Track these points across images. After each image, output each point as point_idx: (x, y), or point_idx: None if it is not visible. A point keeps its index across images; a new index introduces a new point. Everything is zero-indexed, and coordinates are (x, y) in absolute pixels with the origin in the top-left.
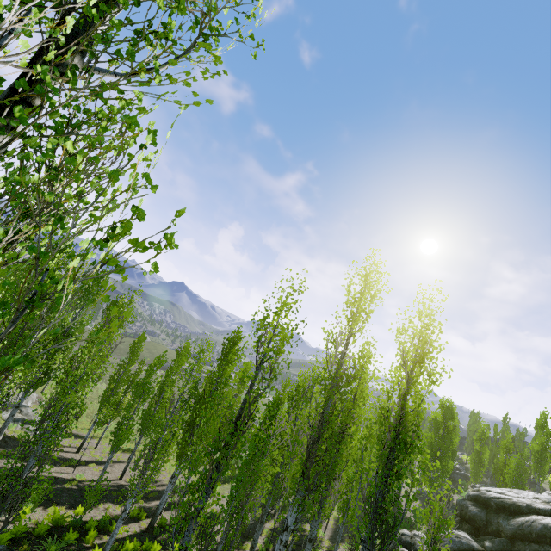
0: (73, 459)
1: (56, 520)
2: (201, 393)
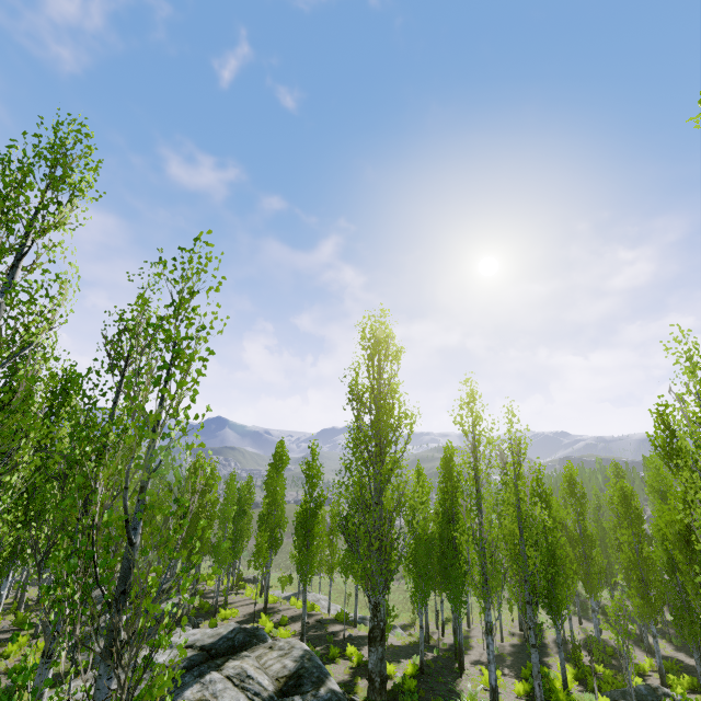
0: (465, 640)
1: (575, 675)
2: (571, 532)
